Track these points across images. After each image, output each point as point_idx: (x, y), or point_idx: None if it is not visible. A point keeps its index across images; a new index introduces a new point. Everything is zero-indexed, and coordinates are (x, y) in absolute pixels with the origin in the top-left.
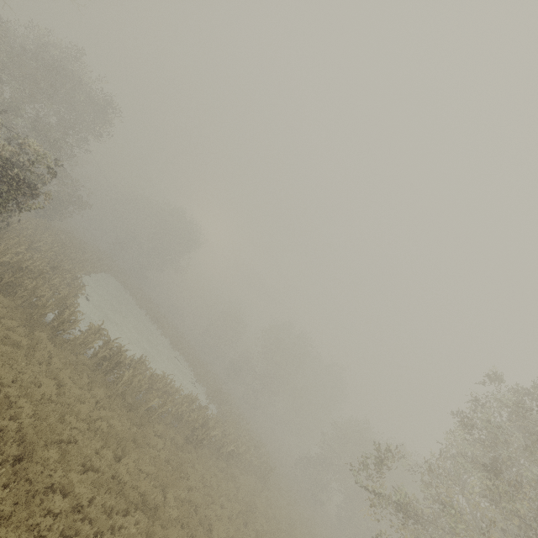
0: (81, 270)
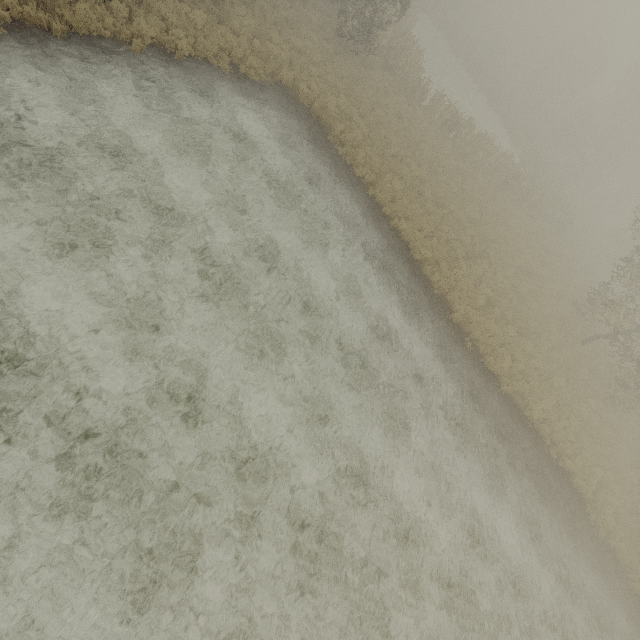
0: (411, 27)
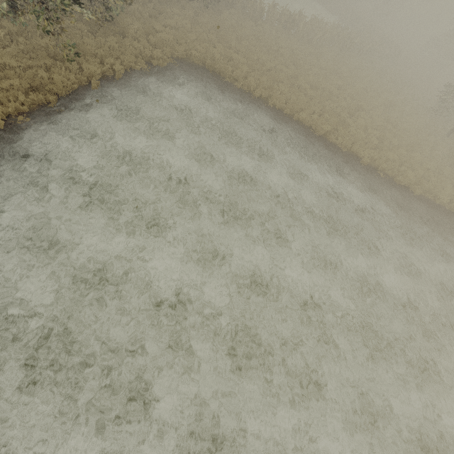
0: None
